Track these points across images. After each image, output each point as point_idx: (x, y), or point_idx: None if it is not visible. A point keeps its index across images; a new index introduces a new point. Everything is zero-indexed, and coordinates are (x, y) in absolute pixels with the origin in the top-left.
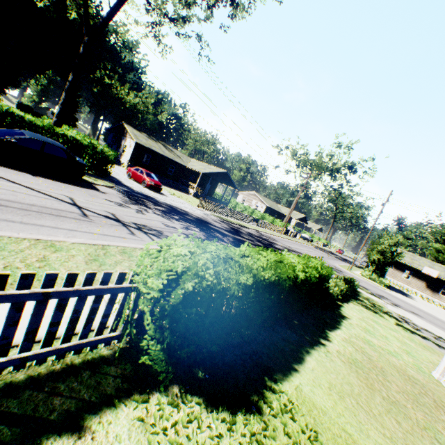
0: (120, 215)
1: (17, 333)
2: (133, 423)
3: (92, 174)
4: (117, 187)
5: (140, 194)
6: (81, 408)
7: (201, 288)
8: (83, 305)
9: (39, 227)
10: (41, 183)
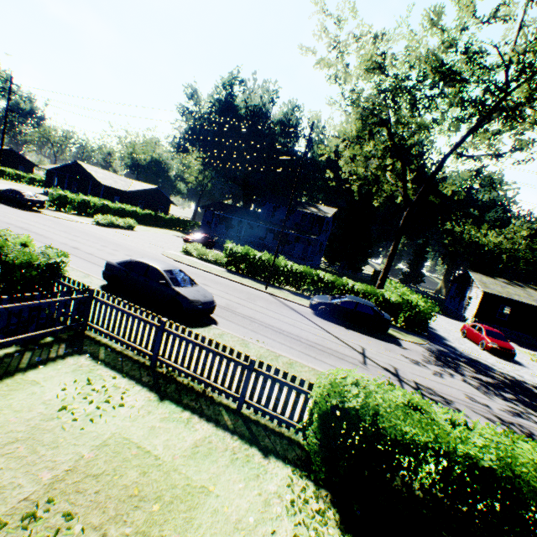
0: (404, 370)
1: (272, 404)
2: (287, 477)
3: (405, 329)
4: (428, 344)
5: (462, 356)
6: (272, 450)
7: (343, 405)
8: (290, 394)
9: (322, 362)
10: (347, 334)
